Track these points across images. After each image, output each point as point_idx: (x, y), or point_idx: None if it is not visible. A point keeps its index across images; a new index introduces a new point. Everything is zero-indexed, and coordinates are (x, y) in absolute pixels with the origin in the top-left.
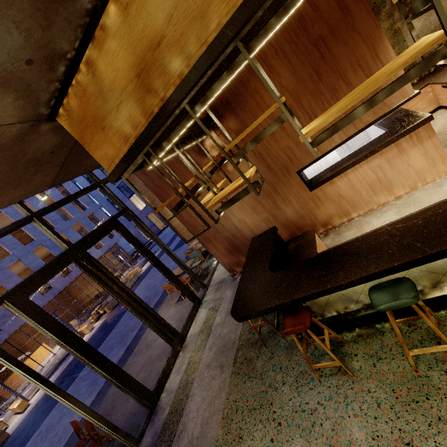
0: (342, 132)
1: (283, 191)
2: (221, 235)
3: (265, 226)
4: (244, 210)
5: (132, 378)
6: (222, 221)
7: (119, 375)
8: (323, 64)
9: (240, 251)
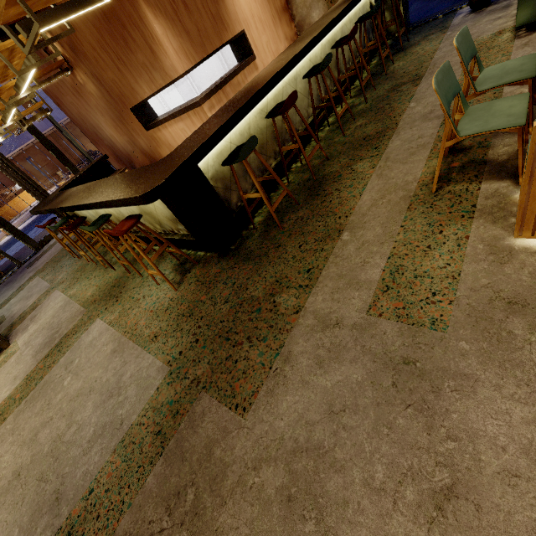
0: (148, 85)
1: (130, 122)
2: (103, 142)
3: (131, 148)
4: (110, 127)
5: (18, 230)
6: (98, 129)
7: (6, 225)
8: (105, 6)
9: (123, 162)
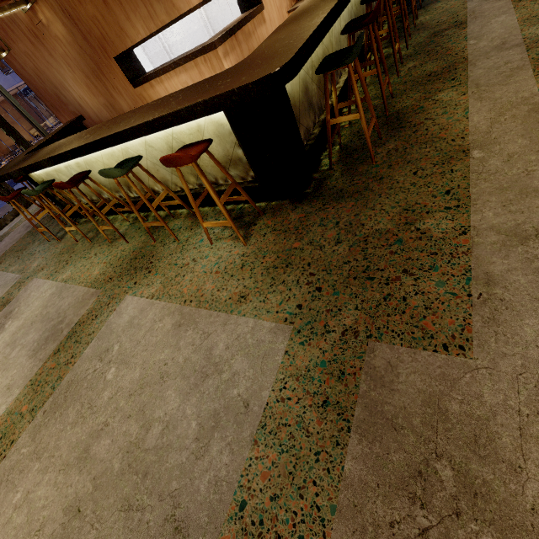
0: (144, 23)
1: (111, 77)
2: (67, 108)
3: (107, 114)
4: (80, 86)
5: None
6: (62, 90)
7: None
8: None
9: None
